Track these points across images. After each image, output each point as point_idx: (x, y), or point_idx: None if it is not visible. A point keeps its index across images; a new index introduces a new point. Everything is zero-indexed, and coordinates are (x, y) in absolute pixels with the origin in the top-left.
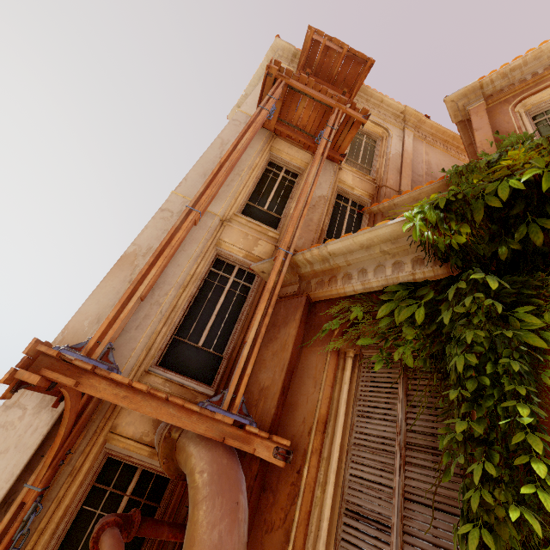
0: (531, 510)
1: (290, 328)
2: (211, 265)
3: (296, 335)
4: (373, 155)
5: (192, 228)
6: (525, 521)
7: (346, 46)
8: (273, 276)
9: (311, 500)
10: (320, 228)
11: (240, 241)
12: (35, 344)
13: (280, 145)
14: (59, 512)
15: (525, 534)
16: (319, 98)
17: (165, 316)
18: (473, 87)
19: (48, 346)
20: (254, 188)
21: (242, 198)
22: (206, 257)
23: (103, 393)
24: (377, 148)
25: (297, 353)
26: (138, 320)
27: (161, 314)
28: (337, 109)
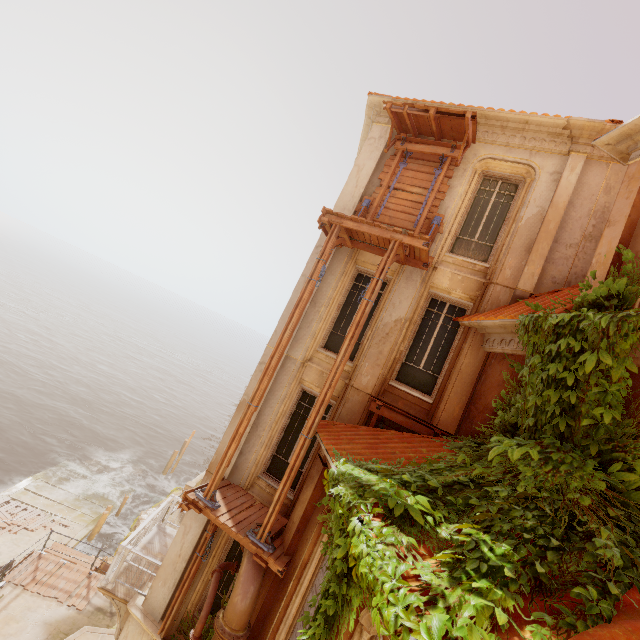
0: None
1: (311, 488)
2: (298, 398)
3: (310, 497)
4: (505, 215)
5: (281, 374)
6: None
7: (432, 110)
8: (294, 457)
9: (290, 600)
10: (392, 358)
11: (316, 380)
12: (186, 493)
13: (366, 255)
14: (223, 541)
15: None
16: (373, 234)
17: (265, 444)
18: (638, 124)
19: (193, 490)
20: (339, 312)
21: (324, 331)
22: (291, 397)
23: (211, 517)
24: (513, 203)
25: (314, 506)
26: (250, 448)
27: (261, 444)
28: (392, 244)
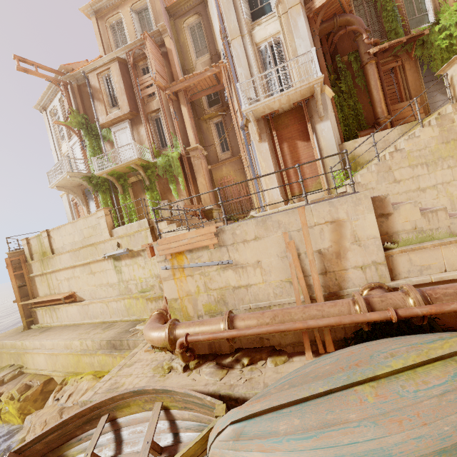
0: (393, 2)
1: None
2: None
3: None
4: None
5: None
6: (393, 4)
7: None
8: None
9: None
10: None
11: None
12: None
13: None
14: None
15: (393, 5)
16: None
17: None
18: None
19: None
20: None
21: None
22: None
23: None
24: None
25: None
26: None
27: None
28: None
